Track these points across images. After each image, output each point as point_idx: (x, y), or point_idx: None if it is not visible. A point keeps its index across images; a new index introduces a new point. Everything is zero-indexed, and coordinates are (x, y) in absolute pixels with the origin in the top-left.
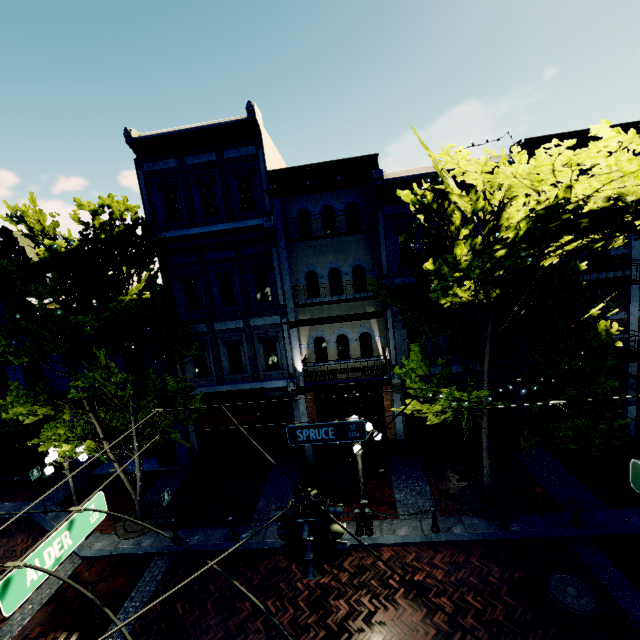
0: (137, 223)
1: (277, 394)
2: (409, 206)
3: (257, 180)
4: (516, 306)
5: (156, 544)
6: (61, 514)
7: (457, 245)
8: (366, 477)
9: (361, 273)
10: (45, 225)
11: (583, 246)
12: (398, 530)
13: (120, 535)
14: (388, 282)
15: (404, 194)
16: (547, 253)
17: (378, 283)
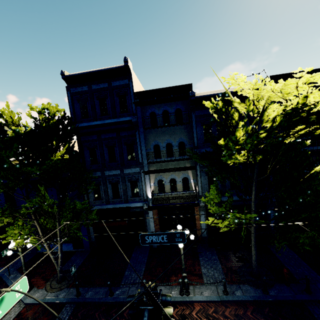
0: (63, 118)
1: (137, 210)
2: (208, 110)
3: (129, 97)
4: (269, 164)
5: (67, 296)
6: (17, 276)
7: (237, 130)
8: (185, 258)
9: (183, 145)
10: (14, 119)
11: (309, 131)
12: (204, 292)
13: (47, 290)
14: (197, 150)
15: (206, 103)
16: (289, 135)
17: (192, 151)
